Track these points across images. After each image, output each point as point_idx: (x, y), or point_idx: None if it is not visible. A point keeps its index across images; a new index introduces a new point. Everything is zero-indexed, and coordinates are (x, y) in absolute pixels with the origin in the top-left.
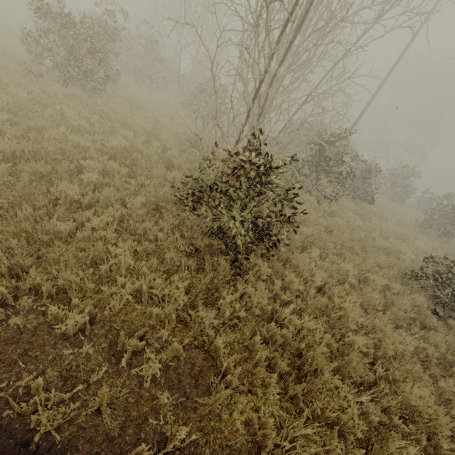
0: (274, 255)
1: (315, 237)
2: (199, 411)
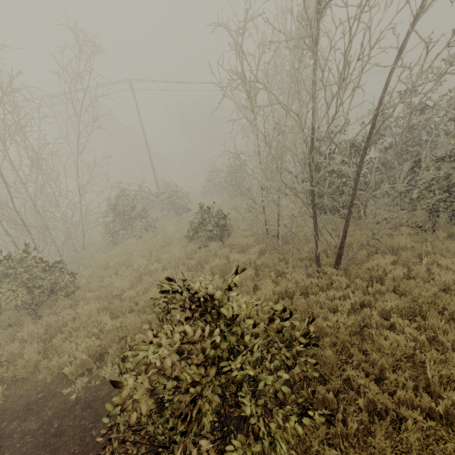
0: (72, 292)
1: (120, 262)
2: (18, 384)
